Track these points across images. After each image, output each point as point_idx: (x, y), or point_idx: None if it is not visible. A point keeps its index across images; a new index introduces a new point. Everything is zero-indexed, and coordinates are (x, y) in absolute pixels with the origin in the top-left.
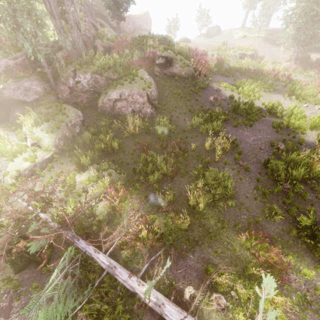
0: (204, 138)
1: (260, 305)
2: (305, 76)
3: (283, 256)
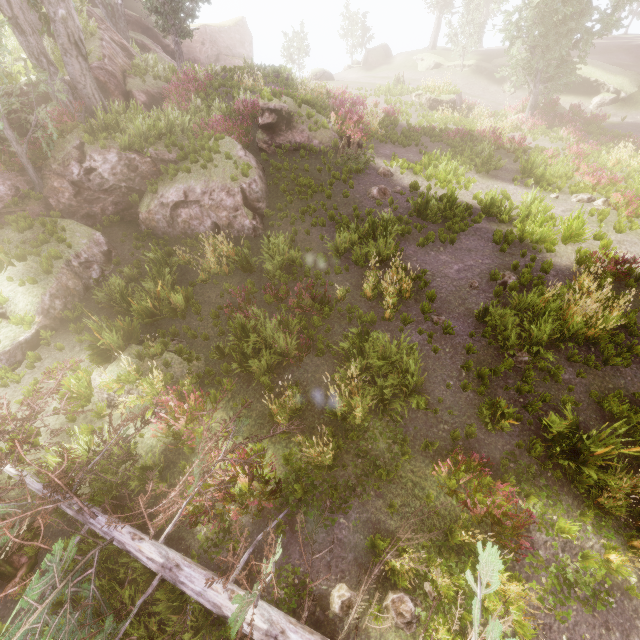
0: (362, 272)
1: (474, 611)
2: (552, 139)
3: (519, 499)
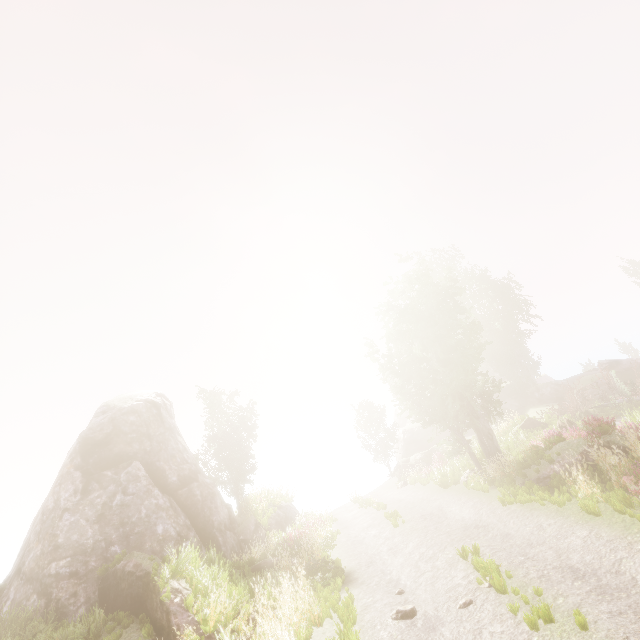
0: None
1: None
2: None
3: None
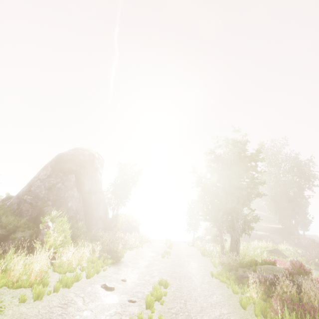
0: None
1: None
2: None
3: None
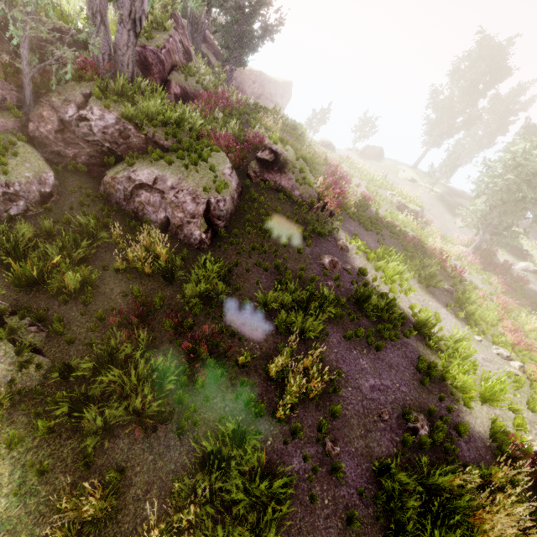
0: (278, 340)
1: None
2: (484, 280)
3: None
